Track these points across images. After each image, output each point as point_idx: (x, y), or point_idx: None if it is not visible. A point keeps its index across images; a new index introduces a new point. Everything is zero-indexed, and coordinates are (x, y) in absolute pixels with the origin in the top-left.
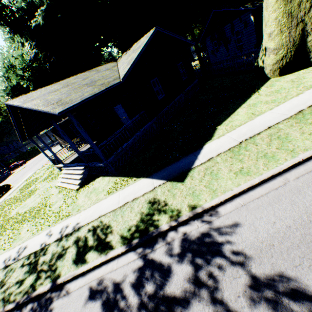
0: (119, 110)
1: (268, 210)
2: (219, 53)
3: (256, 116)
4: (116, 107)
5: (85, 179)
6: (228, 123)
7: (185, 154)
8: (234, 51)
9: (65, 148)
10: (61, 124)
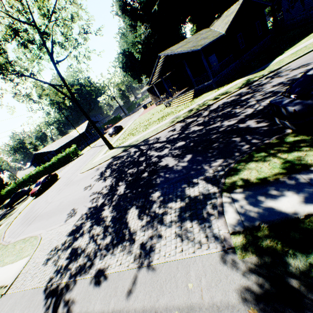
0: (211, 59)
1: (303, 59)
2: (294, 10)
3: (311, 39)
4: (210, 57)
5: (194, 97)
6: (293, 48)
7: (263, 65)
8: (309, 5)
9: (149, 108)
10: (159, 81)
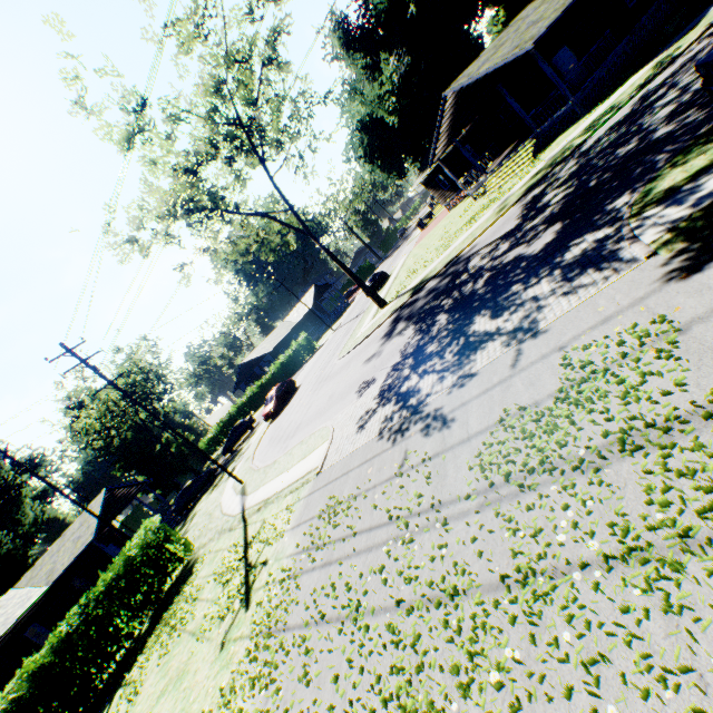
0: (560, 61)
1: None
2: None
3: None
4: (556, 56)
5: (535, 153)
6: None
7: (694, 19)
8: None
9: (431, 224)
10: (447, 156)
